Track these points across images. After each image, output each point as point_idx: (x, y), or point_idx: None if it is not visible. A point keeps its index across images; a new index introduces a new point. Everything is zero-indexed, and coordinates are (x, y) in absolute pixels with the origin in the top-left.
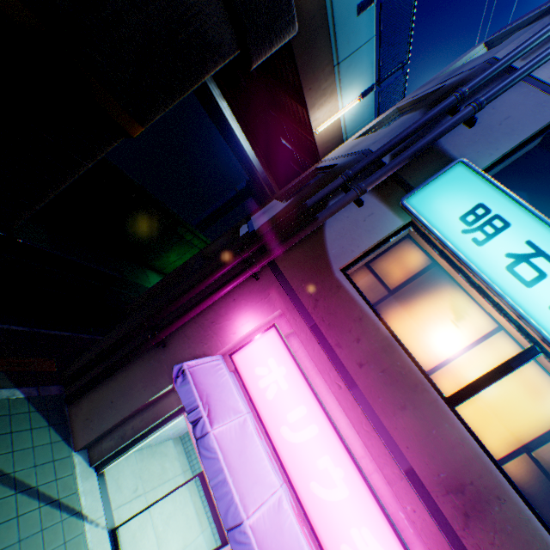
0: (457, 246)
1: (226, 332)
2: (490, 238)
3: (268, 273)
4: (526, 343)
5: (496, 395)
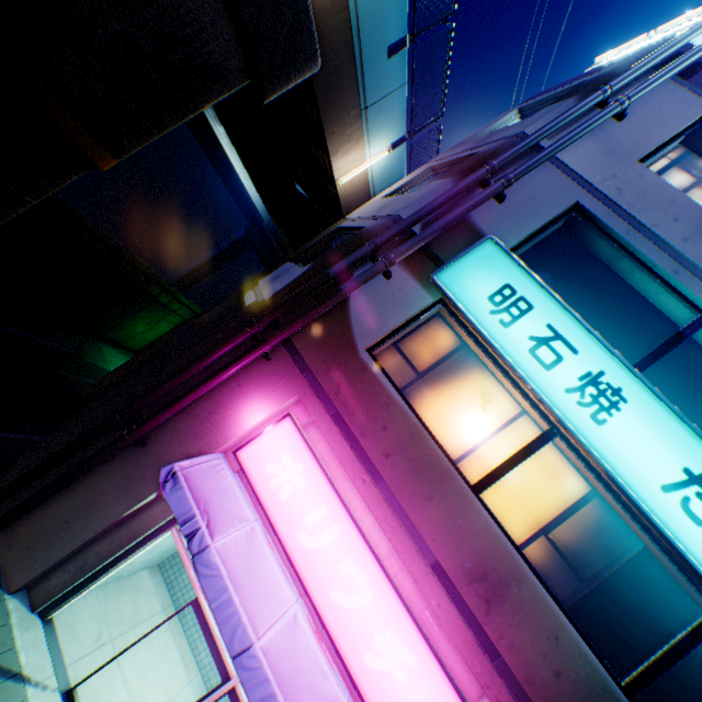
0: (485, 327)
1: (229, 424)
2: (515, 320)
3: (283, 353)
4: (546, 426)
5: (519, 480)
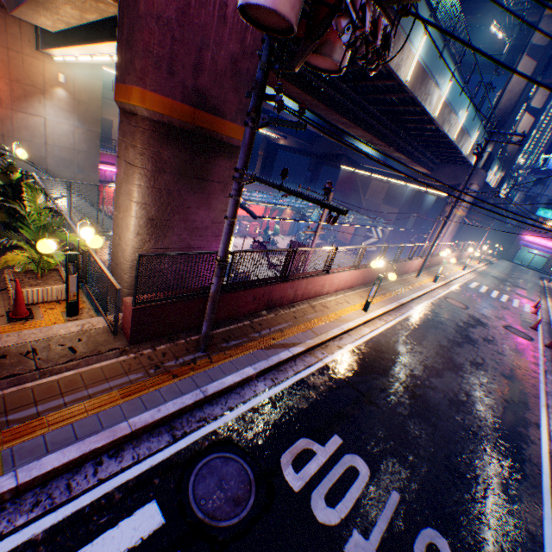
0: (543, 217)
1: (520, 238)
2: (546, 214)
3: (521, 230)
4: None
5: None
